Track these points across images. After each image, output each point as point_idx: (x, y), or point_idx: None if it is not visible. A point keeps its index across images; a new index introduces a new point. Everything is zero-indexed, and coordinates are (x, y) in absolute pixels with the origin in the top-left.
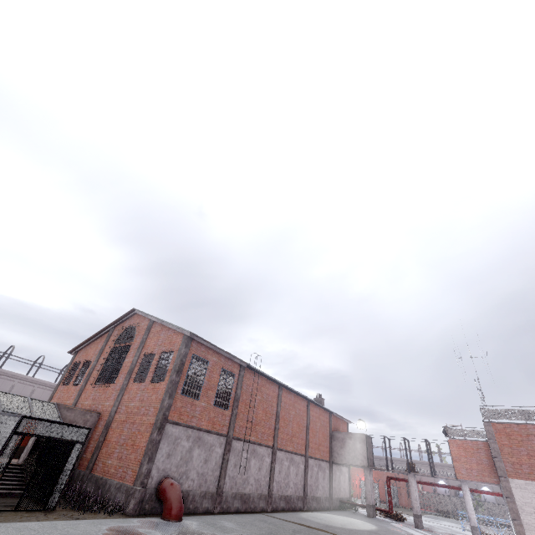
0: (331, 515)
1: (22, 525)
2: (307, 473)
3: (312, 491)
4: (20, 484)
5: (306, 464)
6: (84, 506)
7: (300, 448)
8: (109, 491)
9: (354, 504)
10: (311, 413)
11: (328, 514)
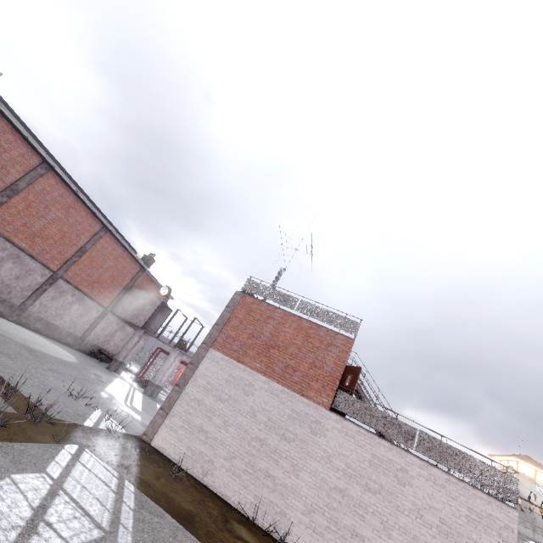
0: (40, 338)
1: None
2: (44, 290)
3: (44, 312)
4: None
5: (49, 280)
6: None
7: (49, 259)
8: None
9: (109, 357)
10: (103, 243)
11: (38, 336)
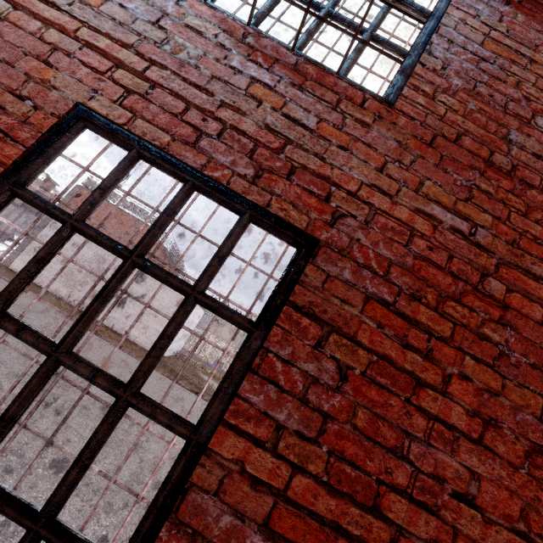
0: None
1: None
2: None
3: None
4: None
5: None
6: None
7: None
8: None
9: None
10: None
11: None
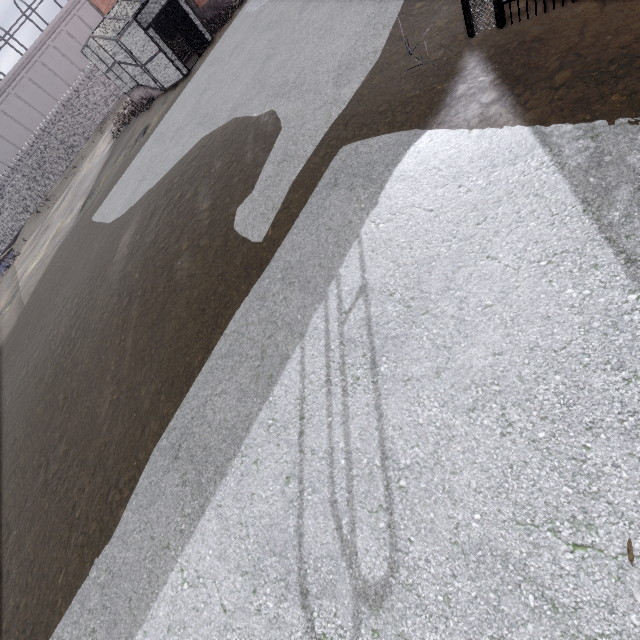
0: None
1: (213, 51)
2: None
3: None
4: (180, 57)
5: None
6: (223, 21)
7: None
8: (224, 2)
9: None
10: None
11: None
